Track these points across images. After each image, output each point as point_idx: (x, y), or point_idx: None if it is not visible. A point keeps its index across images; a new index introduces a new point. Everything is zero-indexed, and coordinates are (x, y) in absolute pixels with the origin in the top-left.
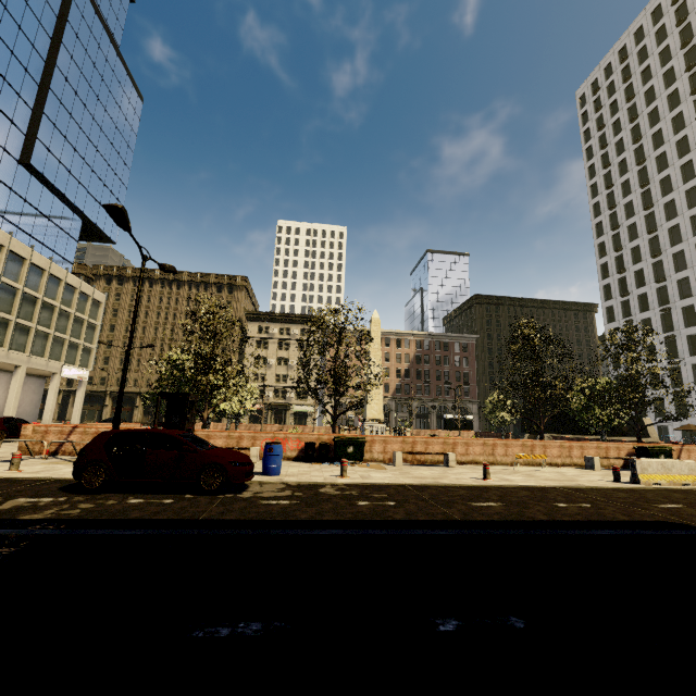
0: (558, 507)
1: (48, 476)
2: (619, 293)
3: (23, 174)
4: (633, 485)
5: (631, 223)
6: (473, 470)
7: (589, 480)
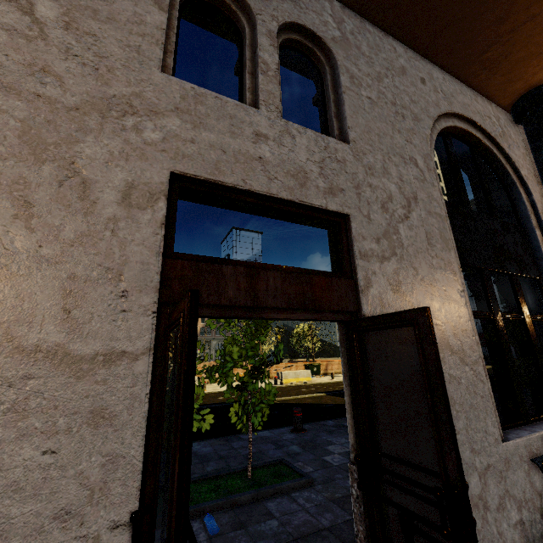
0: (217, 399)
1: None
2: None
3: None
4: (279, 385)
5: None
6: (207, 386)
7: (263, 385)
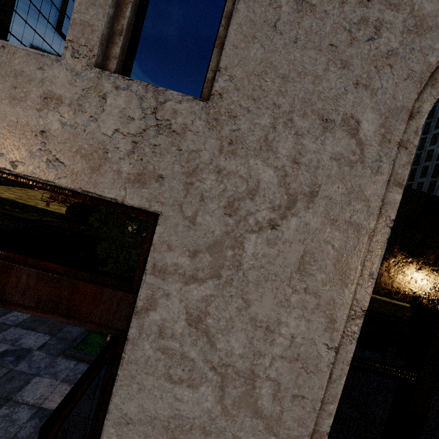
0: None
1: (58, 212)
2: (409, 178)
3: (57, 37)
4: None
5: (436, 132)
6: None
7: None
